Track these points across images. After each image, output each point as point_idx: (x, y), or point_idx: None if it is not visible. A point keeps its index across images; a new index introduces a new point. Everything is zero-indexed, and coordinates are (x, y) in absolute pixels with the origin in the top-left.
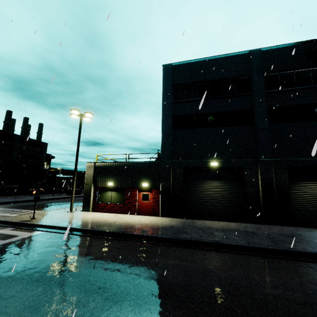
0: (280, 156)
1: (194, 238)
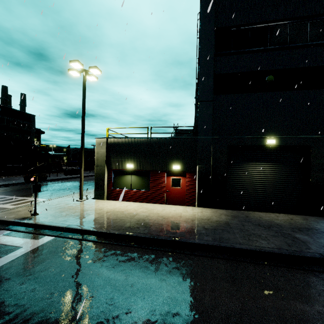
0: None
1: (285, 249)
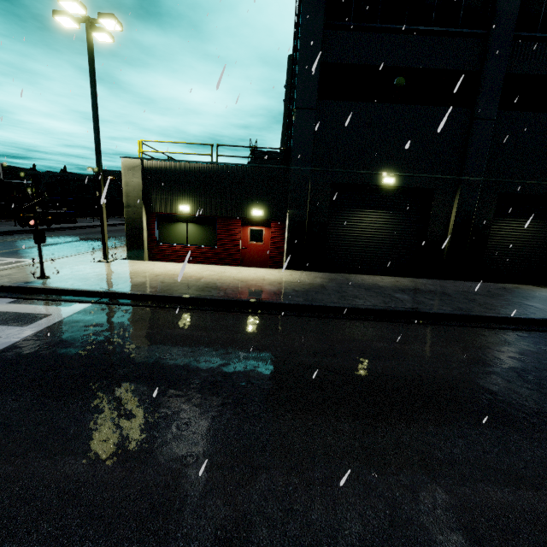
0: (495, 174)
1: (381, 306)
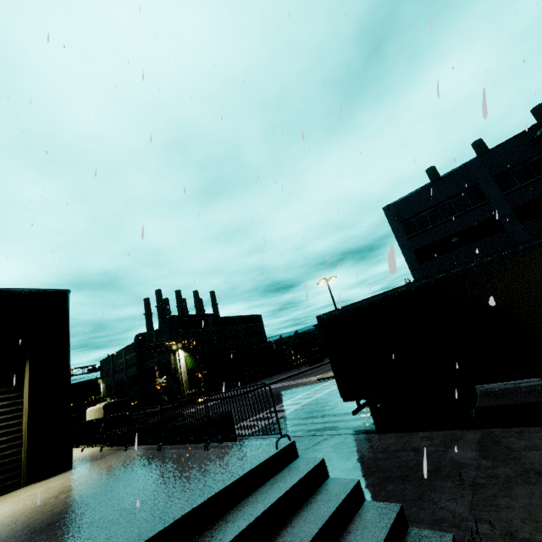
0: None
1: None
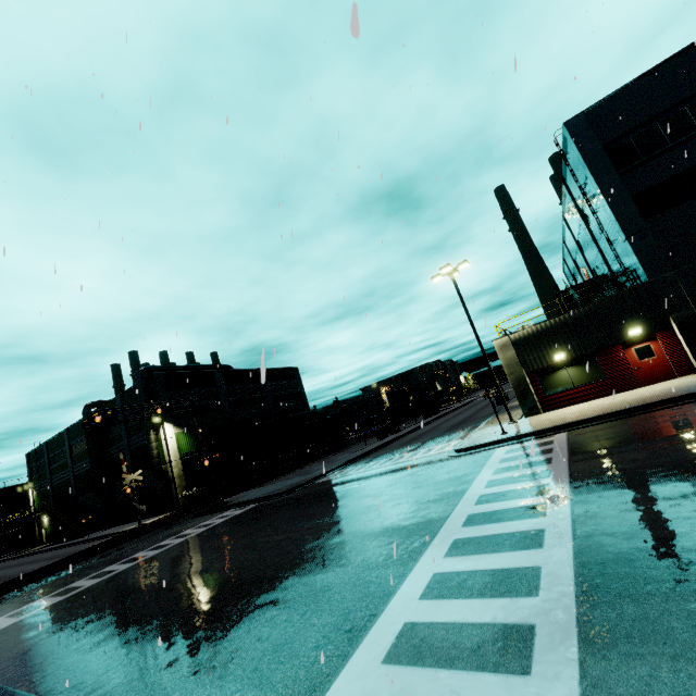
0: None
1: None
